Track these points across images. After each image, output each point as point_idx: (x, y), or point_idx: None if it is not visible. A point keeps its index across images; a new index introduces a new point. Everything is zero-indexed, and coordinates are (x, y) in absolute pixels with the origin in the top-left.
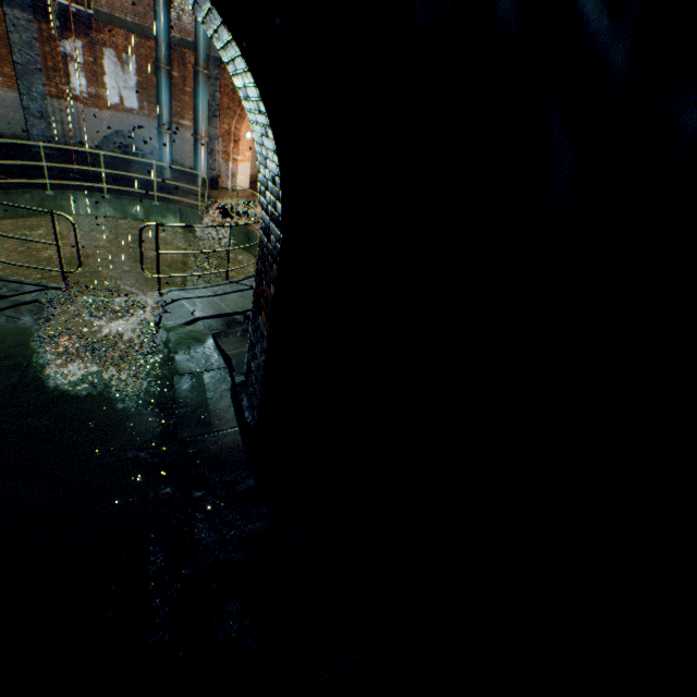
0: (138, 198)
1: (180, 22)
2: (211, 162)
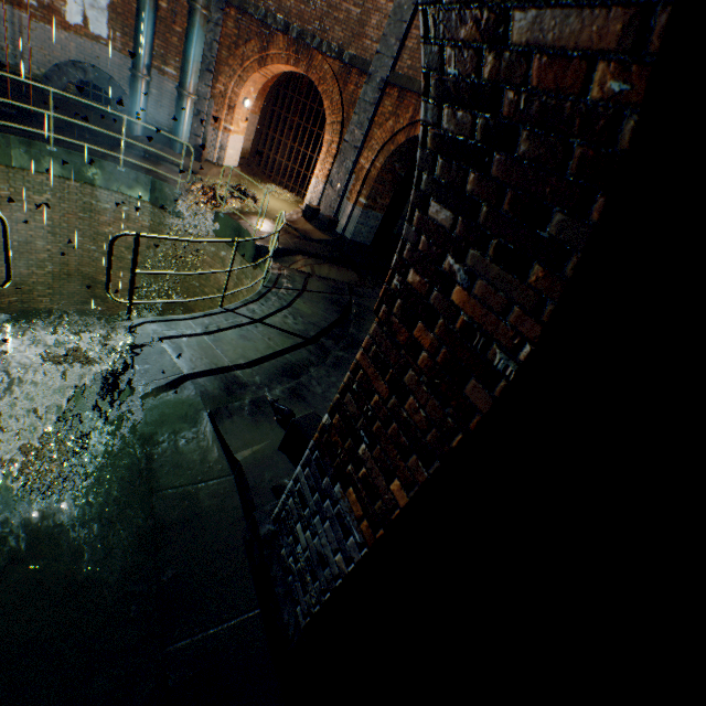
0: (98, 158)
1: None
2: (196, 126)
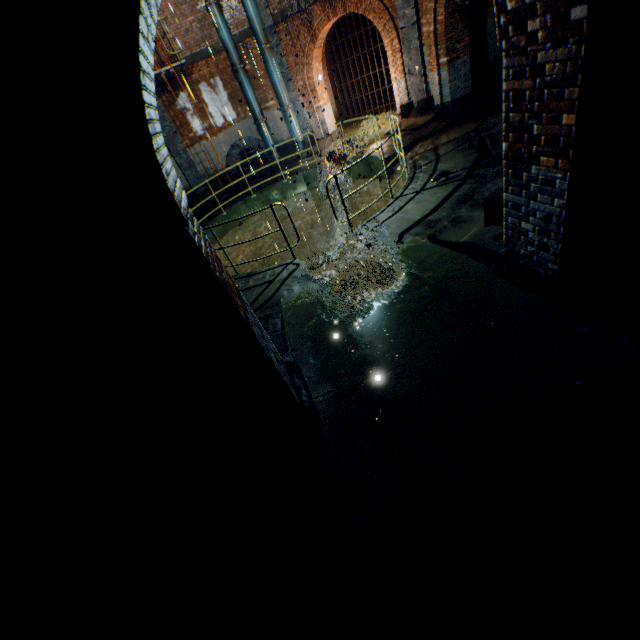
0: (272, 185)
1: (233, 19)
2: (301, 124)
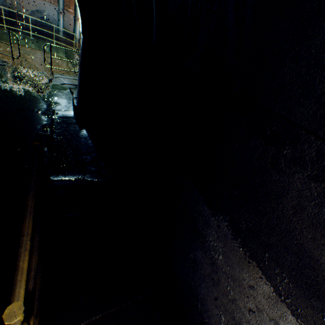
0: (46, 42)
1: None
2: None
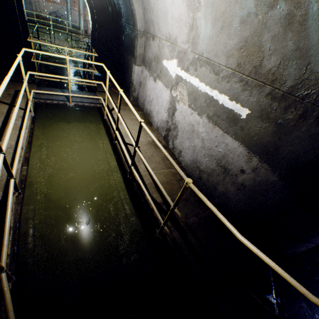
0: (62, 34)
1: None
2: (85, 24)
